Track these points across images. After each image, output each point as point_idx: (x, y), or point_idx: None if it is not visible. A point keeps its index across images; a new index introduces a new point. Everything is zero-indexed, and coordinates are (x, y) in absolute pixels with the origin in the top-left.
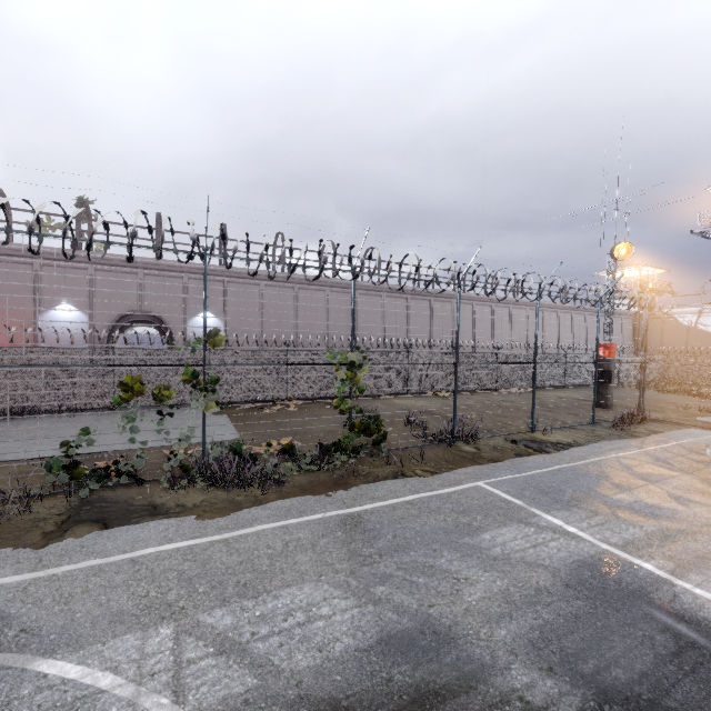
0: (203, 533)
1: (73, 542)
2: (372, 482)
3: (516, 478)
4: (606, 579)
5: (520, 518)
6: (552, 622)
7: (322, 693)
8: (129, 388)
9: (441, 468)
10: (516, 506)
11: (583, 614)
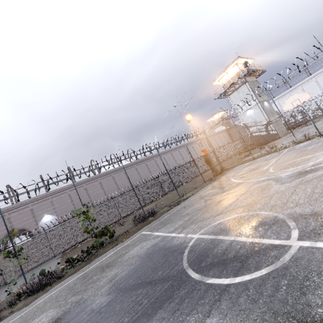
0: (13, 318)
1: None
2: (101, 255)
3: (157, 222)
4: (156, 248)
5: (145, 239)
6: (123, 275)
7: None
8: None
9: (134, 233)
10: (148, 235)
11: (136, 266)
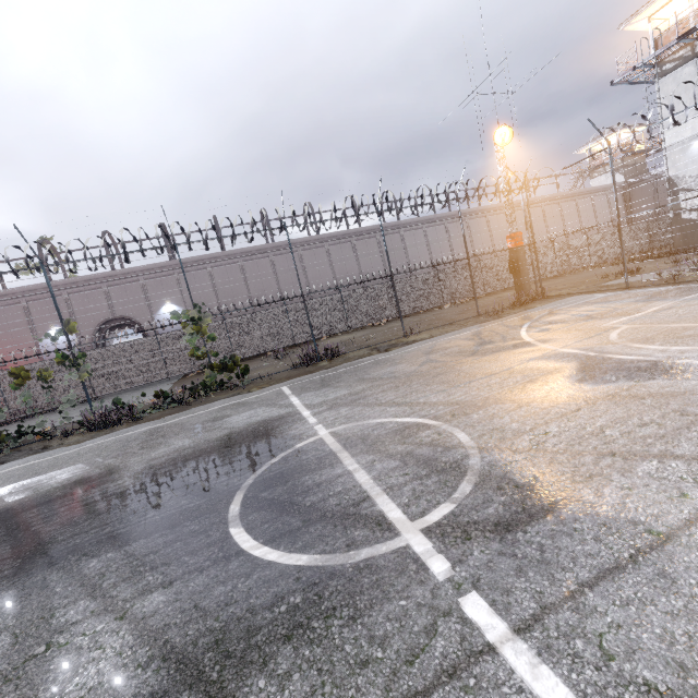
0: (52, 455)
1: None
2: (206, 404)
3: (320, 377)
4: (263, 427)
5: (270, 403)
6: (181, 455)
7: (10, 506)
8: (18, 376)
9: (275, 383)
10: (282, 396)
11: (208, 448)
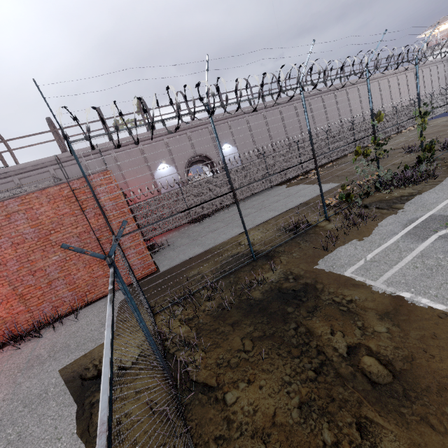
0: None
1: (412, 206)
2: None
3: None
4: None
5: None
6: None
7: None
8: (357, 153)
9: None
10: None
11: None
